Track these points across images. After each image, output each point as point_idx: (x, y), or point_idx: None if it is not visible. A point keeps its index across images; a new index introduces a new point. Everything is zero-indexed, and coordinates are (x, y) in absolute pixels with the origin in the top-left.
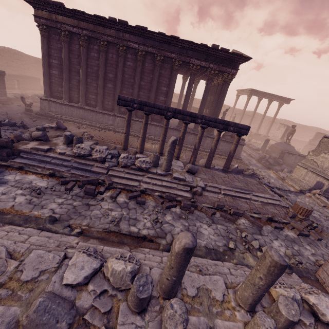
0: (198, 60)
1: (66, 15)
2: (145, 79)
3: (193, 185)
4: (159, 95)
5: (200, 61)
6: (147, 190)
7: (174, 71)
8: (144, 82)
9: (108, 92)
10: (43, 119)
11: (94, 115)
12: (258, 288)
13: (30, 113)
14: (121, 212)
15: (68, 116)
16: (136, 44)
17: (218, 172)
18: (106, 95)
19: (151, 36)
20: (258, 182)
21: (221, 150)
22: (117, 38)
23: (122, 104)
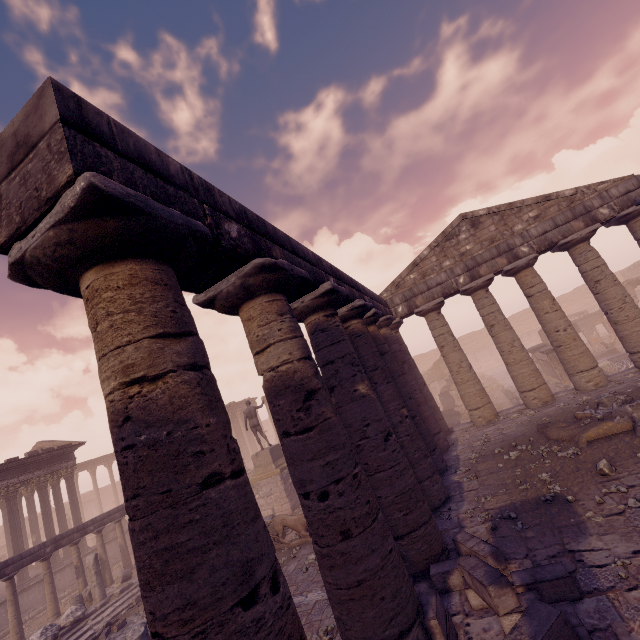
0: (12, 478)
1: None
2: None
3: None
4: None
5: (17, 477)
6: (110, 621)
7: None
8: None
9: None
10: None
11: None
12: None
13: None
14: (118, 639)
15: None
16: None
17: None
18: None
19: None
20: None
21: (114, 557)
22: None
23: None
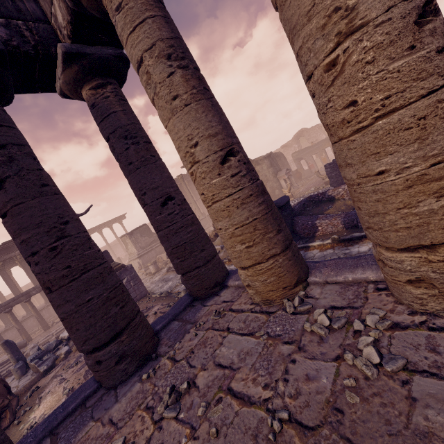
0: None
1: None
2: None
3: None
4: None
5: None
6: None
7: None
8: None
9: None
10: None
11: None
12: (12, 358)
13: None
14: None
15: None
16: None
17: (57, 324)
18: None
19: None
20: None
21: None
22: None
23: None
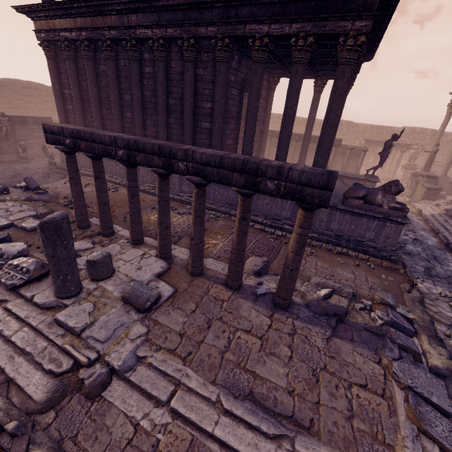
0: (262, 23)
1: (61, 16)
2: (175, 93)
3: (79, 358)
4: (200, 119)
5: (268, 24)
6: None
7: (217, 63)
8: (173, 99)
9: (129, 126)
10: (61, 174)
11: (113, 165)
12: None
13: (53, 167)
14: None
15: (87, 169)
16: (149, 30)
17: (246, 308)
18: (127, 132)
19: (166, 2)
20: (384, 370)
21: (337, 233)
22: (121, 28)
23: (51, 140)
